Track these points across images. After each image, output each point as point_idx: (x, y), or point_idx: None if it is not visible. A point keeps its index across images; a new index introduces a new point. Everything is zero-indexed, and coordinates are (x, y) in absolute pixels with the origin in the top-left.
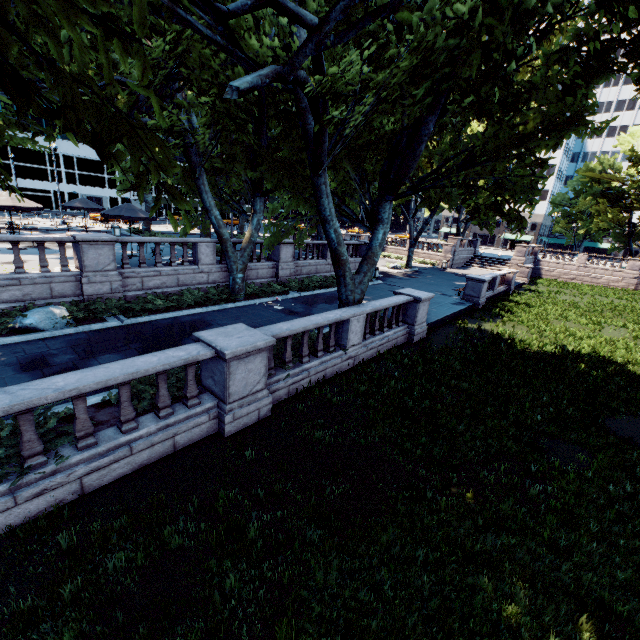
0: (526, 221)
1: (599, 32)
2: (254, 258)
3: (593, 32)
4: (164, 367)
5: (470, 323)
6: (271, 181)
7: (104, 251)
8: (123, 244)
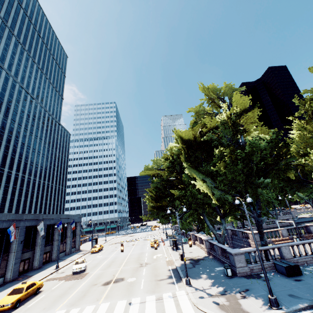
0: (291, 207)
1: (285, 191)
2: None
3: (285, 191)
4: None
5: (309, 222)
6: None
7: None
8: None
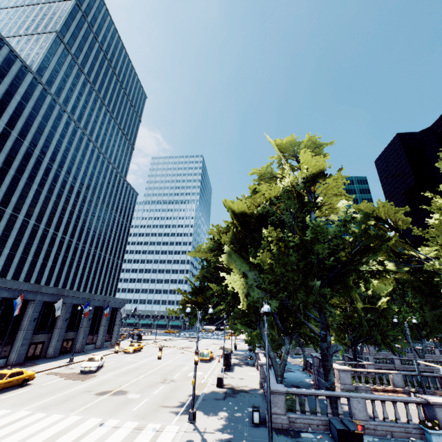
0: None
1: None
2: (405, 352)
3: None
4: (386, 357)
5: None
6: (400, 334)
7: (372, 348)
8: (374, 347)
